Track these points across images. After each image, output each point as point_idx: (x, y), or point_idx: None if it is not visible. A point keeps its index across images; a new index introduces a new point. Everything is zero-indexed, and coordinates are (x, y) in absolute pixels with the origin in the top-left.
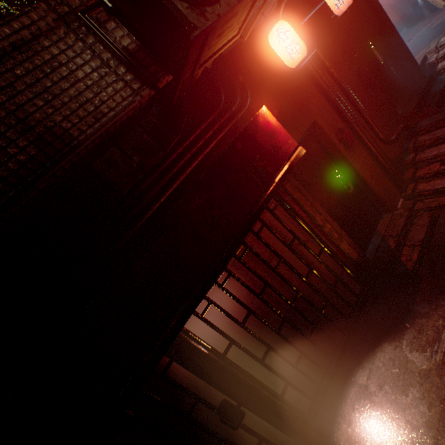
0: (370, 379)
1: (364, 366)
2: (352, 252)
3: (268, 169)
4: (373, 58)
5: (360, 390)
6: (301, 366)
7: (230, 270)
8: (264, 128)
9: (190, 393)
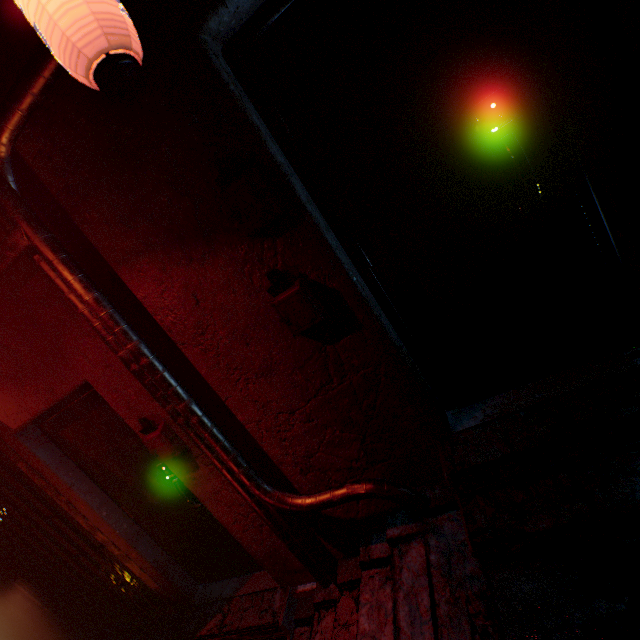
0: None
1: None
2: (148, 579)
3: None
4: (482, 185)
5: None
6: None
7: None
8: None
9: None
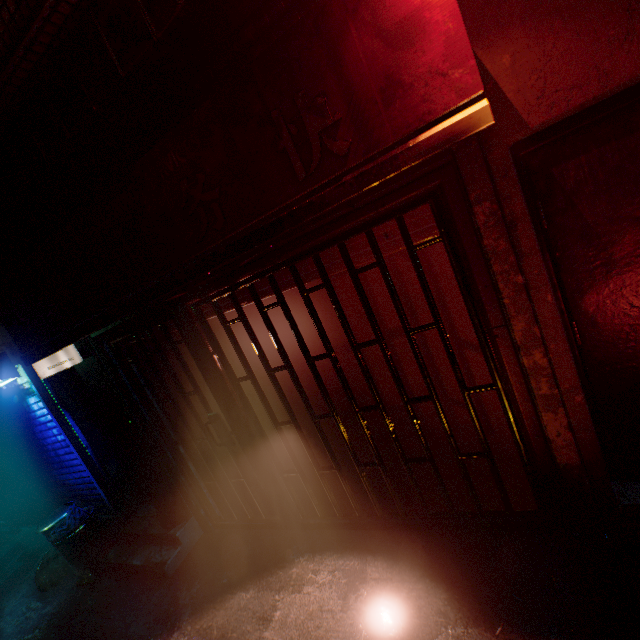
0: (376, 584)
1: (393, 568)
2: (563, 447)
3: (337, 142)
4: None
5: (357, 573)
6: (355, 480)
7: (282, 297)
8: (384, 9)
9: (192, 381)
